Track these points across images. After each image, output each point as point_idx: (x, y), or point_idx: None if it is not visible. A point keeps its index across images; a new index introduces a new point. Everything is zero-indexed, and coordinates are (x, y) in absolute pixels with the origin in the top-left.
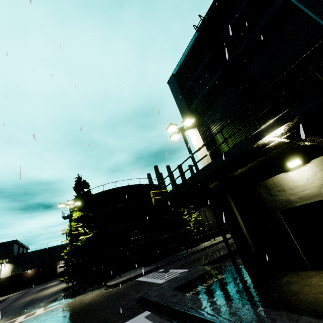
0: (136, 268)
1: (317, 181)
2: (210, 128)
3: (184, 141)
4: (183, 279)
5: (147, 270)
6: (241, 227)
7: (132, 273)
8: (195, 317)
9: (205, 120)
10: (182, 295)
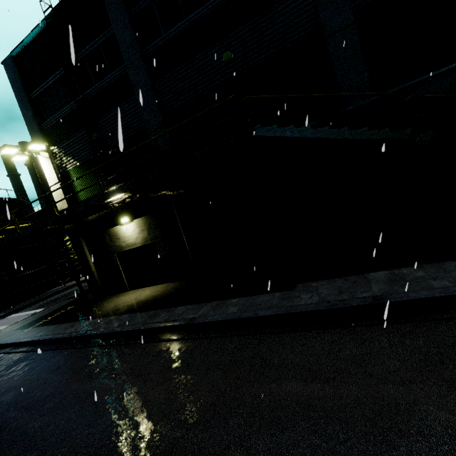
0: None
1: (135, 235)
2: (66, 164)
3: (33, 169)
4: (33, 318)
5: None
6: (91, 266)
7: None
8: (21, 343)
9: (60, 151)
10: (20, 332)
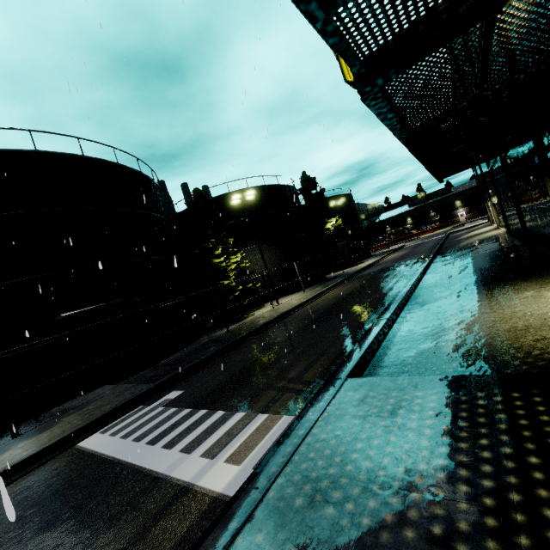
0: (86, 392)
1: None
2: None
3: None
4: (364, 489)
5: (123, 403)
6: None
7: (67, 418)
8: None
9: None
10: None
